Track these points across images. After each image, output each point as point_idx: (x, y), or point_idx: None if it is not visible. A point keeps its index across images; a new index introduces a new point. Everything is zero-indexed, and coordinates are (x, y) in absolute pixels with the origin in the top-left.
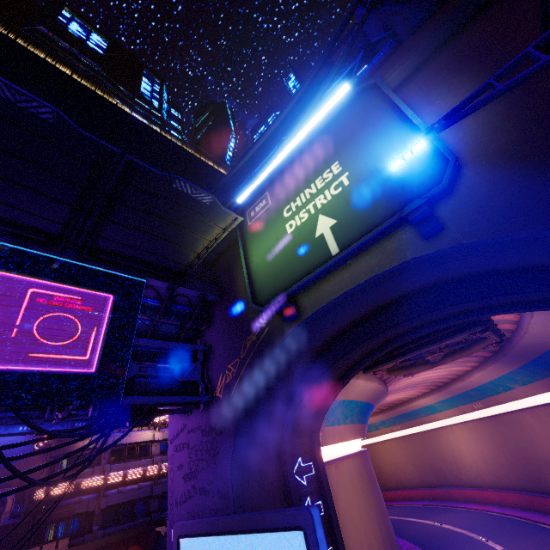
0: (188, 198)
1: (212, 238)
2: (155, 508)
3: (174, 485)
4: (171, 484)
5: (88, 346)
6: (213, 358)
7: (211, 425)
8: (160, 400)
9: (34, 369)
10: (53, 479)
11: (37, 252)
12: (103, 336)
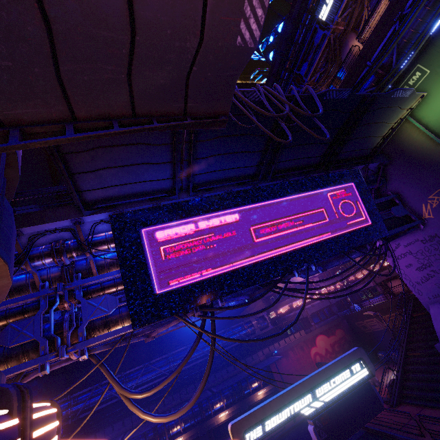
0: (396, 100)
1: (397, 120)
2: (336, 310)
3: (408, 276)
4: (404, 276)
5: (361, 212)
6: (406, 199)
7: (431, 235)
8: (402, 229)
9: (352, 229)
10: (274, 306)
11: (317, 176)
12: (362, 205)
